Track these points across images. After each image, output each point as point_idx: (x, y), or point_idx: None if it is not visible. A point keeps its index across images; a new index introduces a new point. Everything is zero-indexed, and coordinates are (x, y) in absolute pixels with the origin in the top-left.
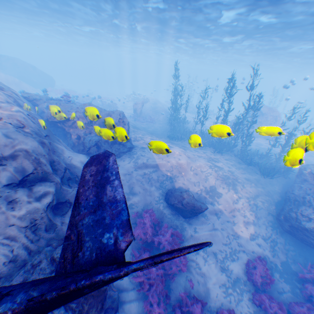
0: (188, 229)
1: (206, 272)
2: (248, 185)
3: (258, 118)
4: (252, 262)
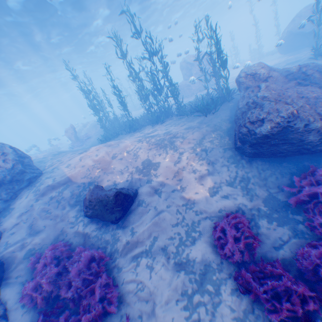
0: (122, 235)
1: (153, 288)
2: (191, 133)
3: (192, 71)
4: (220, 227)
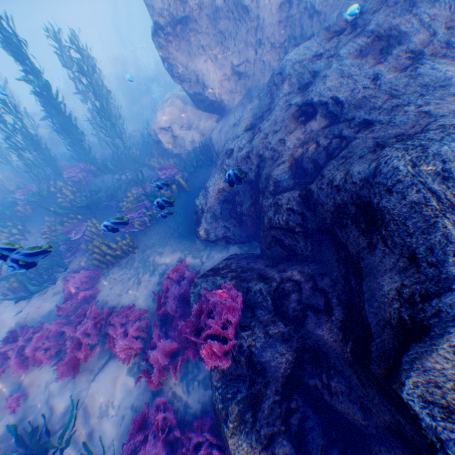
0: None
1: None
2: None
3: None
4: None
